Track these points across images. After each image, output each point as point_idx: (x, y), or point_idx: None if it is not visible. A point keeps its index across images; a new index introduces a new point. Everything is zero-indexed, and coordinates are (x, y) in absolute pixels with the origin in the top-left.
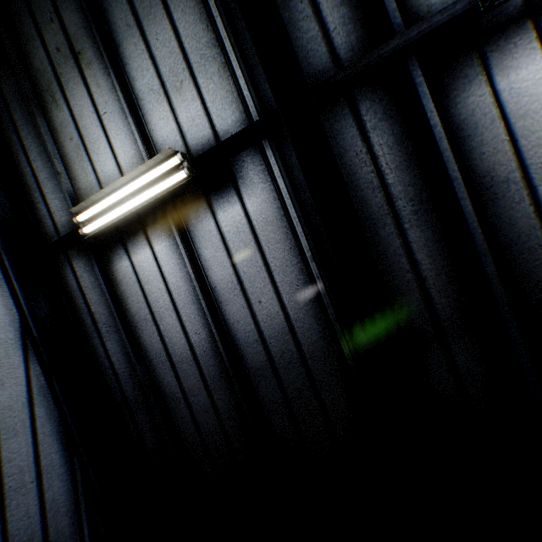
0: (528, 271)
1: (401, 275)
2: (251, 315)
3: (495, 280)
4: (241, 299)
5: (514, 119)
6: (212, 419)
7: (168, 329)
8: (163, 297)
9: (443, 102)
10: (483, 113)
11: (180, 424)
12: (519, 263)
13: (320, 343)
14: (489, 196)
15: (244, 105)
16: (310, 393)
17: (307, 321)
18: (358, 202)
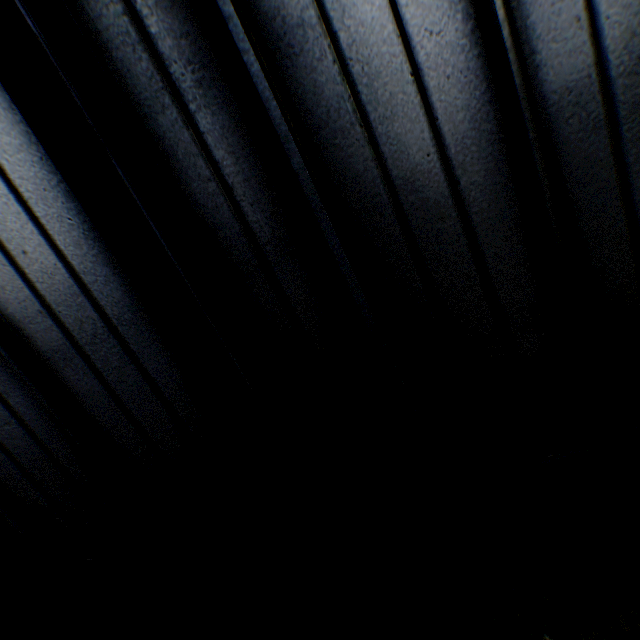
0: (346, 163)
1: (203, 186)
2: (21, 275)
3: (305, 177)
4: None
5: None
6: (18, 432)
7: None
8: None
9: None
10: None
11: None
12: (335, 153)
13: (126, 300)
14: (285, 51)
15: None
16: (133, 370)
17: (101, 271)
18: (118, 71)
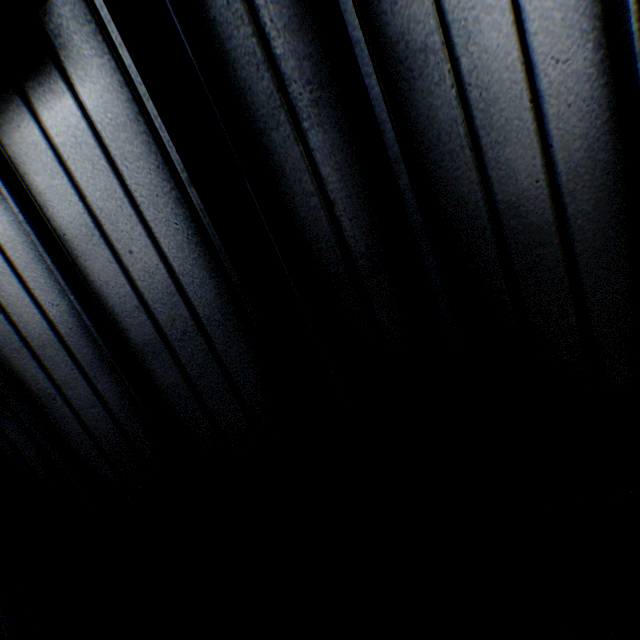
0: (451, 185)
1: (306, 200)
2: (124, 272)
3: (410, 197)
4: (105, 250)
5: None
6: (102, 415)
7: (14, 303)
8: None
9: None
10: None
11: (64, 427)
12: (440, 175)
13: (217, 302)
14: (405, 74)
15: None
16: (215, 368)
17: (197, 274)
18: (240, 89)
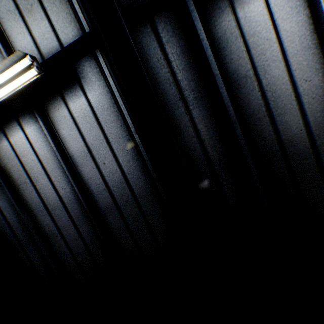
0: (259, 132)
1: (190, 139)
2: (99, 173)
3: (242, 138)
4: (91, 162)
5: (248, 37)
6: (80, 244)
7: (43, 188)
8: (36, 166)
9: (208, 25)
10: (231, 32)
11: (59, 251)
12: (254, 128)
13: (145, 187)
14: (236, 86)
15: (80, 24)
16: (141, 219)
17: (136, 173)
18: (161, 93)
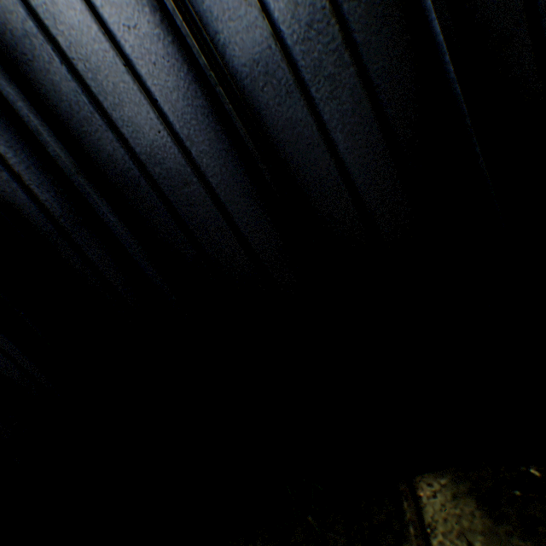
0: (98, 145)
1: None
2: None
3: (63, 161)
4: None
5: None
6: None
7: None
8: None
9: None
10: None
11: None
12: (87, 138)
13: None
14: (22, 58)
15: None
16: None
17: None
18: None
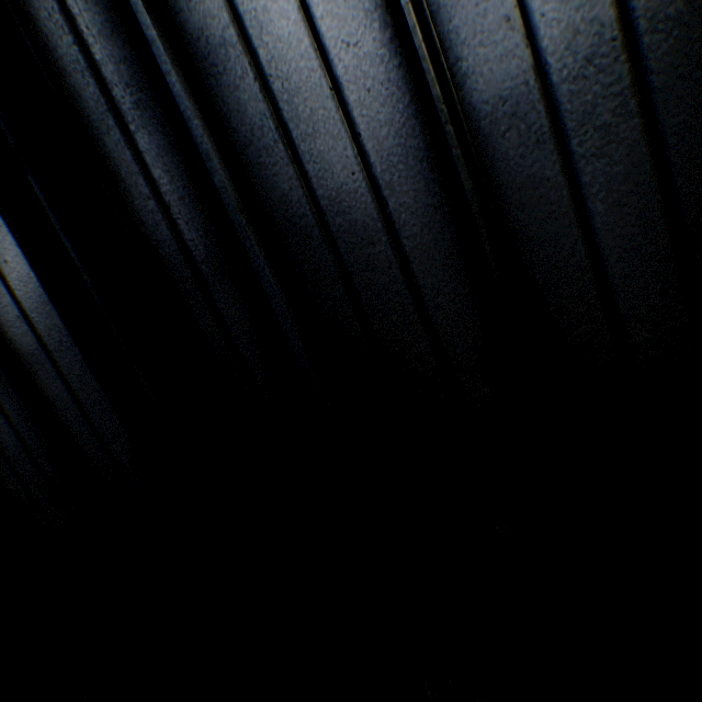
0: (272, 181)
1: (144, 204)
2: (4, 282)
3: (227, 195)
4: None
5: None
6: (6, 428)
7: None
8: None
9: None
10: None
11: None
12: (261, 171)
13: None
14: (210, 70)
15: None
16: (93, 379)
17: None
18: (72, 96)
